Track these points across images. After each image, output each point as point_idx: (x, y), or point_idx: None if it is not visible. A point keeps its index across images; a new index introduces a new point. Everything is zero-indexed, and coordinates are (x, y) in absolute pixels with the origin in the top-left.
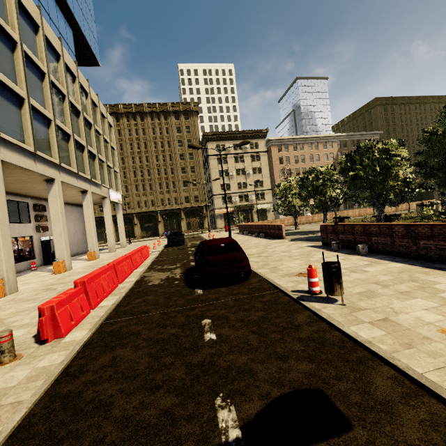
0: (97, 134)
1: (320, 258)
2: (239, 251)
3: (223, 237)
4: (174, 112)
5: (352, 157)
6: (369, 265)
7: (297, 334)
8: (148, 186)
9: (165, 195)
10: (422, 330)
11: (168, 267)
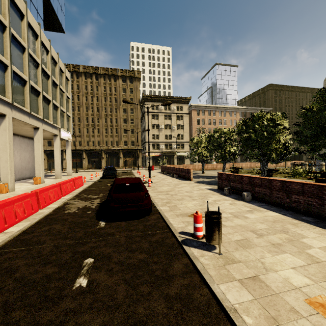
0: (54, 84)
1: (213, 200)
2: (142, 191)
3: (133, 177)
4: (122, 76)
5: (247, 122)
6: (250, 211)
7: (167, 288)
8: (97, 130)
9: (109, 138)
10: (289, 298)
11: (91, 197)
